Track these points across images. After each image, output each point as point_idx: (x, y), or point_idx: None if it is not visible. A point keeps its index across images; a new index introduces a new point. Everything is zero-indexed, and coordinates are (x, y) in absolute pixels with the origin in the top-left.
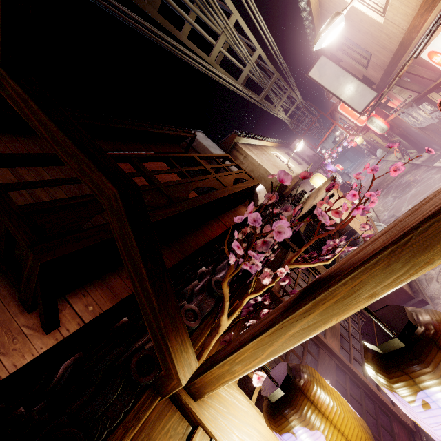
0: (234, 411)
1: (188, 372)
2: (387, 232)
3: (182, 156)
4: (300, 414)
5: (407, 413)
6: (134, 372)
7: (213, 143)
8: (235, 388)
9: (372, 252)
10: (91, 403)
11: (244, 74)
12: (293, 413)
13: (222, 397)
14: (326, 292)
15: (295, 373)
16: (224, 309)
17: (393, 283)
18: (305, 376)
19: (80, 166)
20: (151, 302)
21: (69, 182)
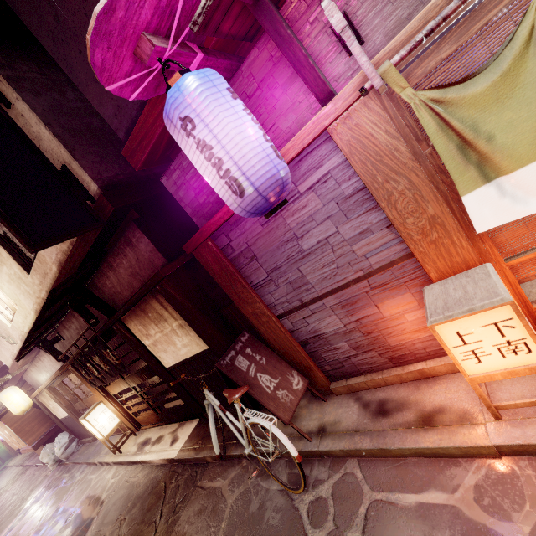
0: None
1: None
2: None
3: None
4: None
5: None
6: None
7: None
8: None
9: None
10: None
11: None
12: None
13: None
14: None
15: None
16: None
17: None
18: None
19: None
20: None
21: None
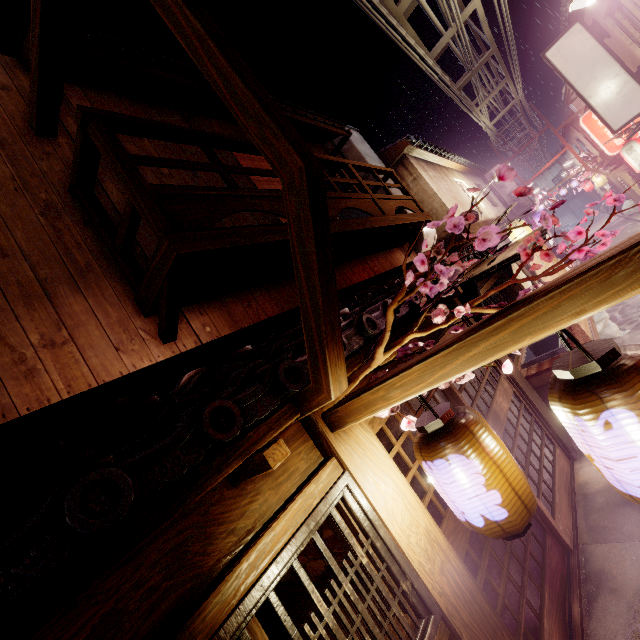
0: (371, 456)
1: (339, 389)
2: (618, 246)
3: (331, 159)
4: (460, 442)
5: (582, 446)
6: (282, 377)
7: (371, 151)
8: (374, 436)
9: (594, 264)
10: (236, 396)
11: (444, 41)
12: (452, 441)
13: (360, 439)
14: (526, 307)
15: (458, 411)
16: (383, 339)
17: (608, 299)
18: (470, 414)
19: (262, 131)
20: (316, 302)
21: (198, 167)
